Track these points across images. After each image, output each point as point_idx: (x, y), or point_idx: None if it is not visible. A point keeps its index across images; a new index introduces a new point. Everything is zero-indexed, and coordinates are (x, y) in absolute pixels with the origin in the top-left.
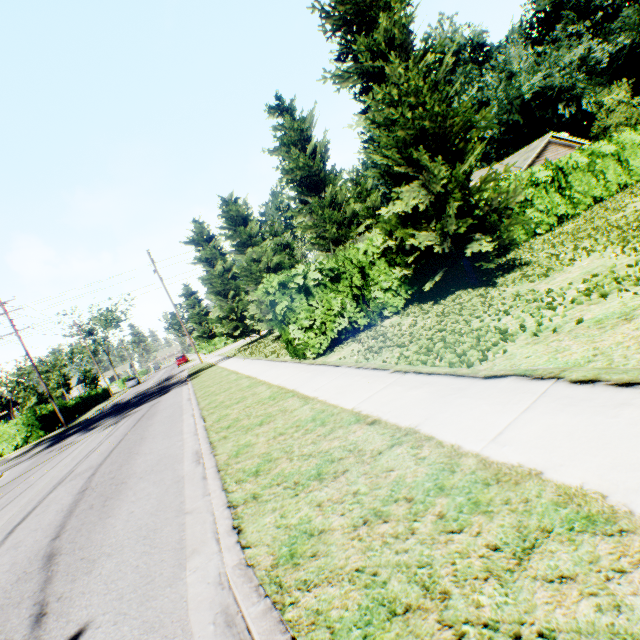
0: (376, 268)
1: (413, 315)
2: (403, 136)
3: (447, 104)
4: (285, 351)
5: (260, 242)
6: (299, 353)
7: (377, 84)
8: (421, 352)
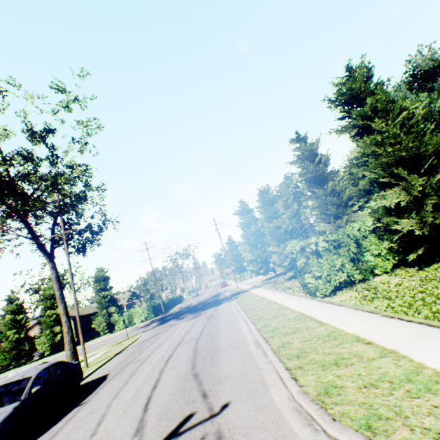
0: (367, 240)
1: (399, 276)
2: (385, 160)
3: (420, 136)
4: (298, 289)
5: (281, 215)
6: (311, 292)
7: (365, 131)
8: (404, 305)
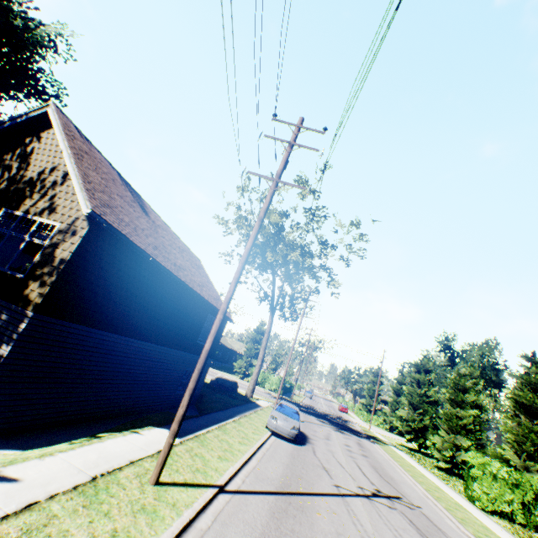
0: None
1: None
2: None
3: None
4: (452, 485)
5: (467, 408)
6: (471, 497)
7: None
8: None
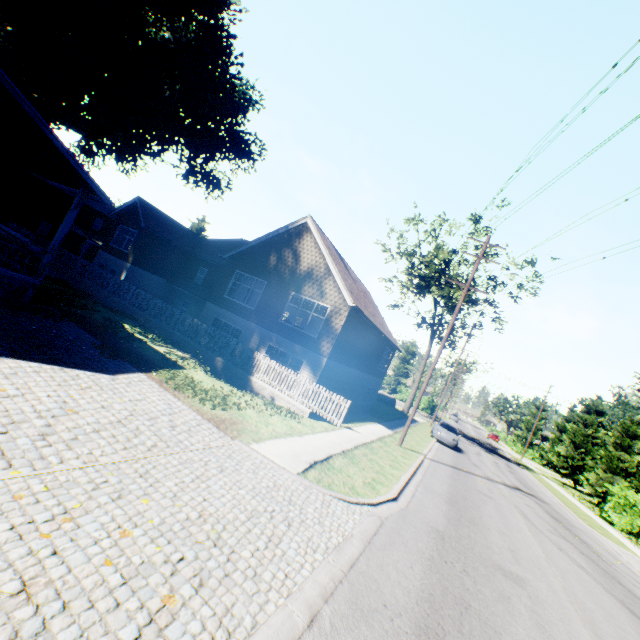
0: None
1: None
2: None
3: None
4: (594, 511)
5: (632, 454)
6: (604, 517)
7: None
8: None
